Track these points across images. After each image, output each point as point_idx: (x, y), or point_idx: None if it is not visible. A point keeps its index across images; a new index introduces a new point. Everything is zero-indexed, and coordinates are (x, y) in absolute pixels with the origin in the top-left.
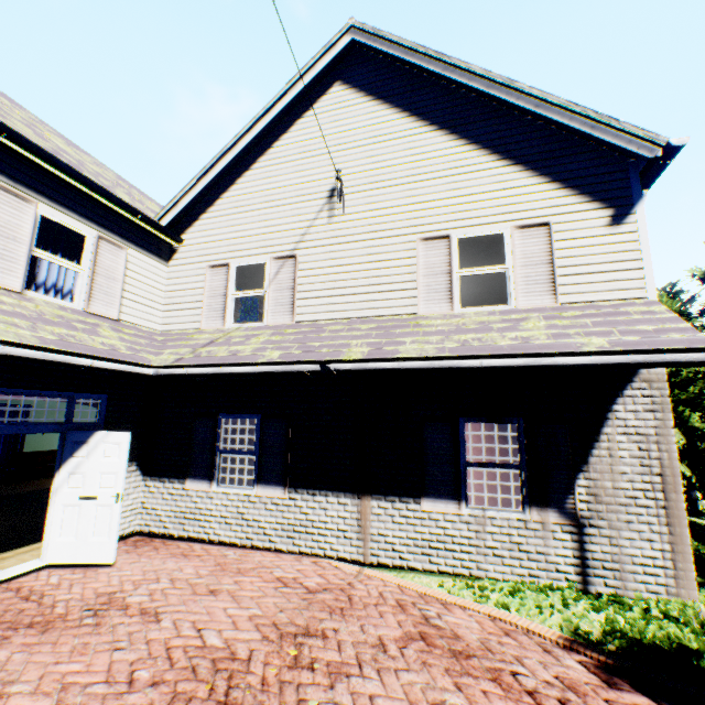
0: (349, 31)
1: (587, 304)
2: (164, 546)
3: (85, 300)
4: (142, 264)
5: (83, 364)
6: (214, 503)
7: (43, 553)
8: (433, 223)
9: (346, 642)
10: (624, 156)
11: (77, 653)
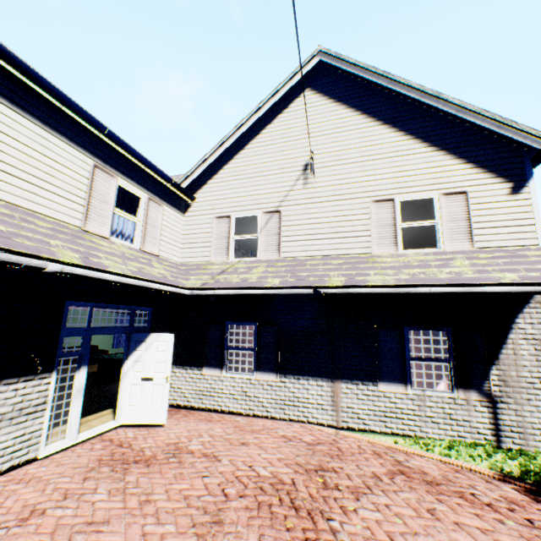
0: (318, 54)
1: (495, 249)
2: (191, 414)
3: (140, 242)
4: (170, 216)
5: (155, 287)
6: (224, 385)
7: (117, 417)
8: (381, 190)
9: (352, 475)
10: (519, 146)
11: (179, 478)
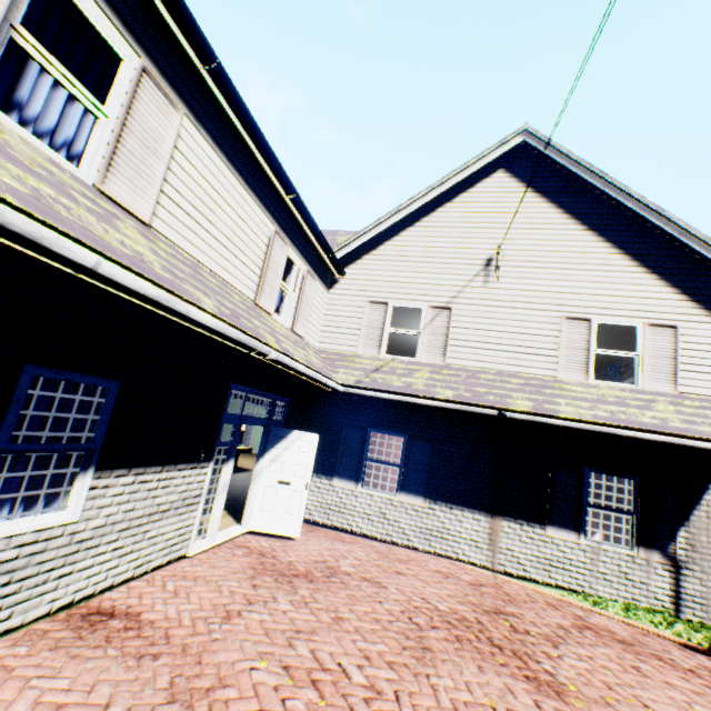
0: (522, 133)
1: (701, 397)
2: (316, 530)
3: (291, 320)
4: (318, 292)
5: (323, 381)
6: (358, 501)
7: (244, 521)
8: (576, 306)
9: (536, 622)
10: None
11: (356, 600)
